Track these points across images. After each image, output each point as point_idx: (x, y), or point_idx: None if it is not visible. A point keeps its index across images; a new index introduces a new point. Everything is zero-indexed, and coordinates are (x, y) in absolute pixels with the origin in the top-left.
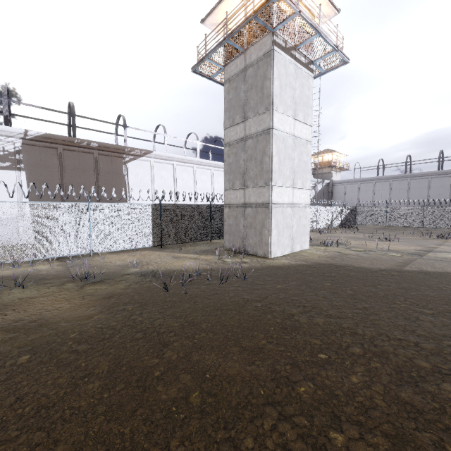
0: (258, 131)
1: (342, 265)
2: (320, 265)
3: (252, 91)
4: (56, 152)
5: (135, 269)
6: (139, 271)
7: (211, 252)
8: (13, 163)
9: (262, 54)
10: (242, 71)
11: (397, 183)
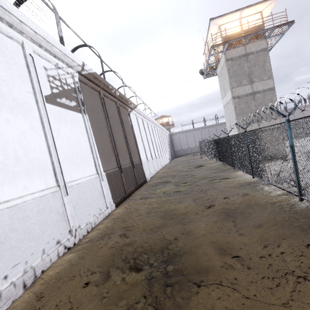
0: (264, 89)
1: None
2: None
3: (255, 67)
4: (98, 96)
5: None
6: None
7: None
8: (77, 103)
9: (260, 49)
10: (243, 55)
11: (203, 130)
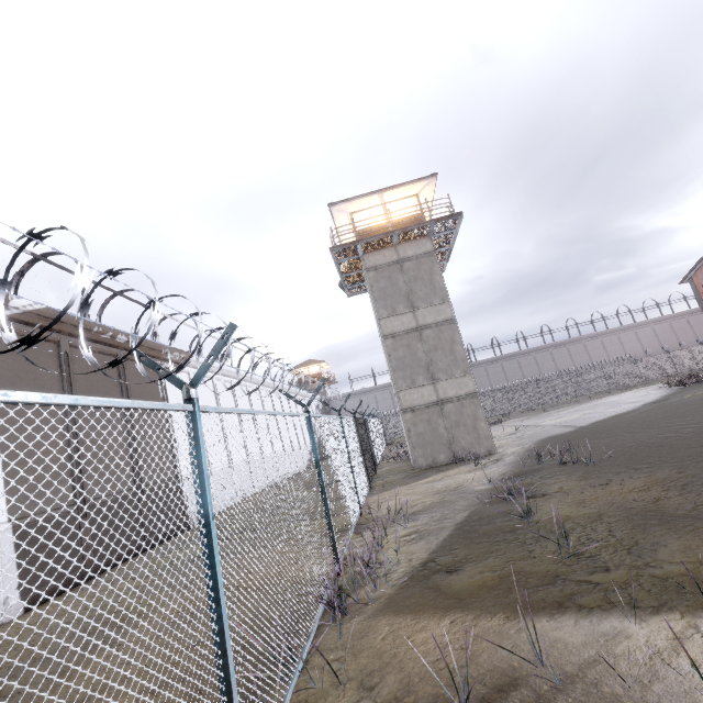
0: (438, 321)
1: (553, 435)
2: (545, 440)
3: (418, 283)
4: (54, 351)
5: (482, 487)
6: (496, 484)
7: (430, 472)
8: None
9: (422, 252)
10: (395, 262)
11: None
